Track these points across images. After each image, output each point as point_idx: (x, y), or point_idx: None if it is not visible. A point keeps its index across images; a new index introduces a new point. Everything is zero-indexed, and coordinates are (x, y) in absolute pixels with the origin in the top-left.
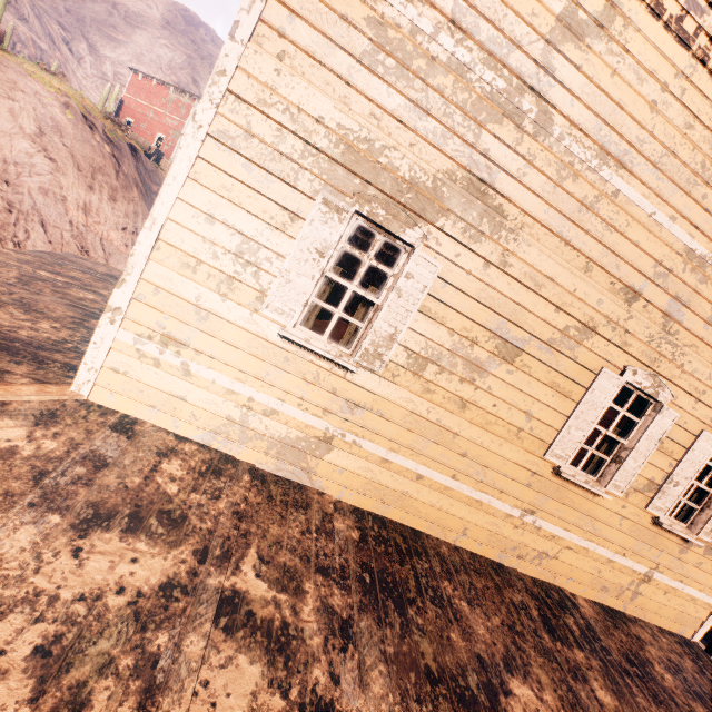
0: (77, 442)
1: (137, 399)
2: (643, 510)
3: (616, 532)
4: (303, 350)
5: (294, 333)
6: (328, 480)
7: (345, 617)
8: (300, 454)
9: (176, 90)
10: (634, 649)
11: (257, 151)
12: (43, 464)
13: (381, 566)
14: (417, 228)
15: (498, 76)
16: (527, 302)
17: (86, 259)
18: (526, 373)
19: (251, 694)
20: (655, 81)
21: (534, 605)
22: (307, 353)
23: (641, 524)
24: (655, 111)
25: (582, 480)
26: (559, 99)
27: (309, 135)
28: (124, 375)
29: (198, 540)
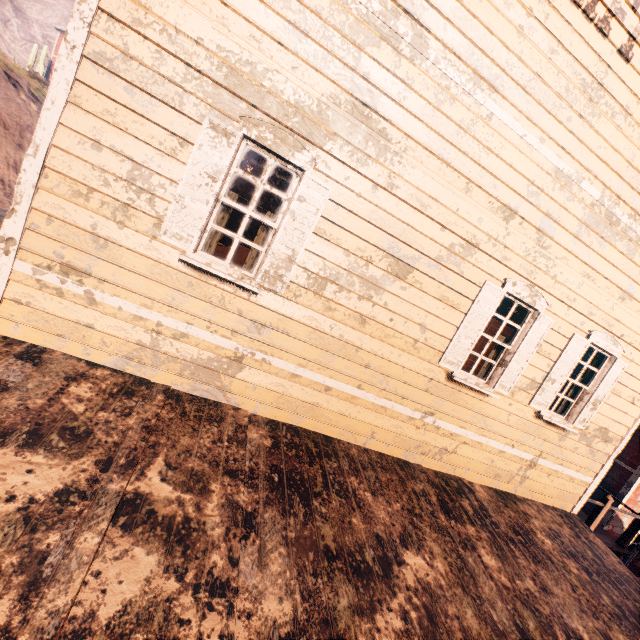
0: None
1: (44, 329)
2: (527, 406)
3: (505, 426)
4: (206, 275)
5: (194, 258)
6: (243, 396)
7: (250, 511)
8: (214, 374)
9: None
10: (520, 522)
11: (138, 74)
12: None
13: (290, 467)
14: (306, 152)
15: None
16: (415, 222)
17: None
18: (418, 288)
19: (145, 580)
20: (521, 6)
21: (434, 493)
22: (210, 277)
23: (526, 418)
24: (522, 36)
25: (473, 382)
26: (432, 23)
27: (190, 57)
28: (27, 306)
29: (102, 451)
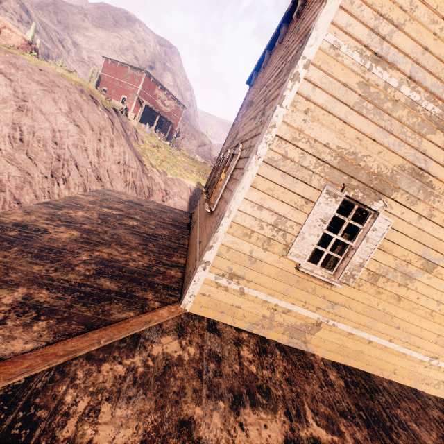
0: (200, 345)
1: (214, 309)
2: None
3: None
4: (307, 275)
5: (304, 267)
6: (317, 346)
7: None
8: (302, 333)
9: (131, 68)
10: None
11: (289, 167)
12: (196, 365)
13: (364, 404)
14: (380, 201)
15: (435, 105)
16: (443, 236)
17: (113, 191)
18: (439, 278)
19: None
20: None
21: None
22: (310, 276)
23: None
24: None
25: None
26: None
27: (320, 154)
28: (207, 296)
29: (282, 404)
